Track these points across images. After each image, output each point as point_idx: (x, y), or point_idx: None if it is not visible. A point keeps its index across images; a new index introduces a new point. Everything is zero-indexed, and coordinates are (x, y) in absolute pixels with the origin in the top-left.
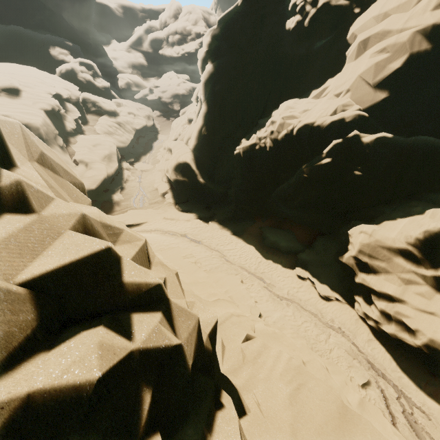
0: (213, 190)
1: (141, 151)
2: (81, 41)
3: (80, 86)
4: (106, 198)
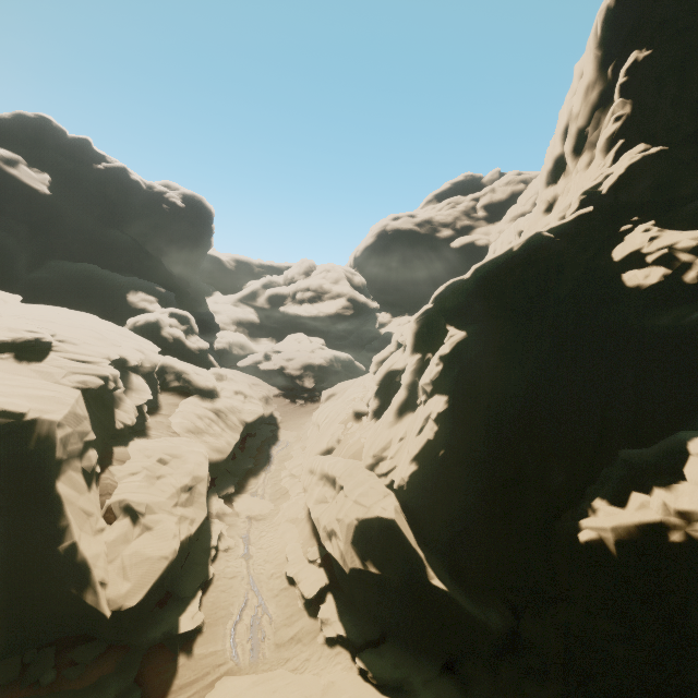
0: (474, 620)
1: (250, 467)
2: (177, 289)
3: (160, 346)
4: (159, 634)
